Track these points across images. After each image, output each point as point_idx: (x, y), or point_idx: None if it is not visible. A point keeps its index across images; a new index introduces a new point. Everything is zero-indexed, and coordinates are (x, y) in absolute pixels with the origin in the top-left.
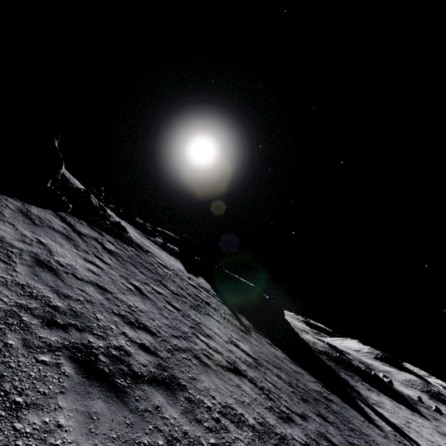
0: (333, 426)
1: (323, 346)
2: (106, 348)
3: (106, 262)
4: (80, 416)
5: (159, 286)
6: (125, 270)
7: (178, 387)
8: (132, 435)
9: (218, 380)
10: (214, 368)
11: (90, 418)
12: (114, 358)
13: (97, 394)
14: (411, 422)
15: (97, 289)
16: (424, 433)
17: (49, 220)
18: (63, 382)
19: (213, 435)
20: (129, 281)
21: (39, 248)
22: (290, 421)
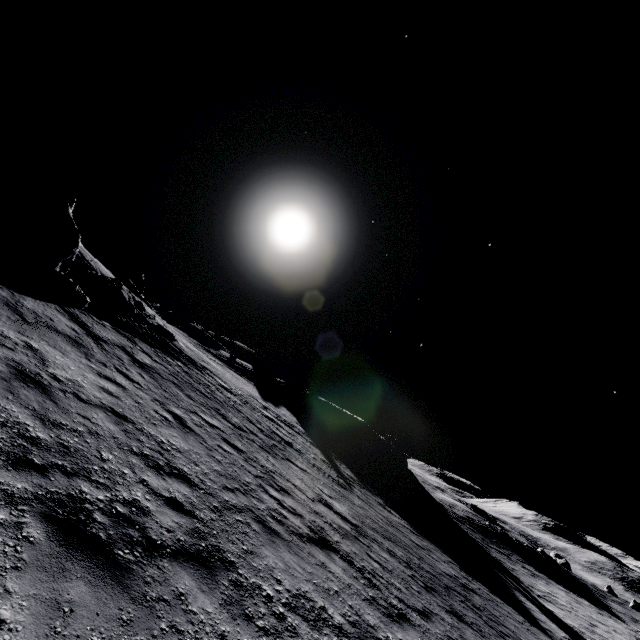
0: (472, 630)
1: (466, 510)
2: (109, 502)
3: (133, 379)
4: (41, 606)
5: (215, 416)
6: (163, 391)
7: (221, 564)
8: (128, 639)
9: (290, 556)
10: (287, 537)
11: (59, 610)
12: (120, 518)
13: (79, 573)
14: (597, 625)
15: (111, 416)
16: None
17: (51, 318)
18: (23, 552)
19: None
20: (167, 408)
21: (26, 355)
22: (403, 621)
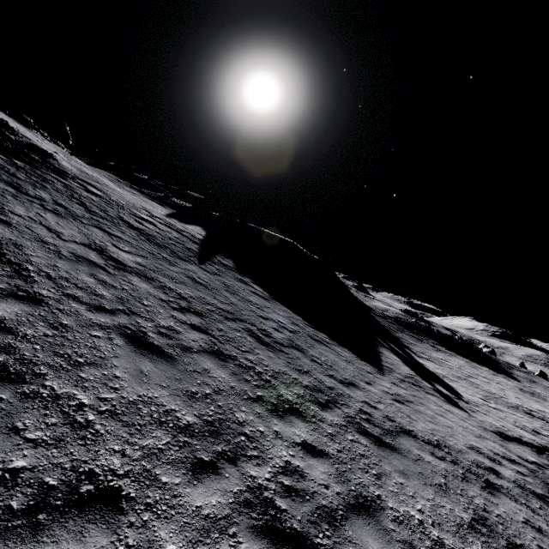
0: (210, 337)
1: (397, 313)
2: None
3: None
4: None
5: None
6: None
7: None
8: None
9: None
10: None
11: None
12: None
13: None
14: (477, 378)
15: None
16: (490, 387)
17: None
18: None
19: None
20: None
21: None
22: (18, 299)
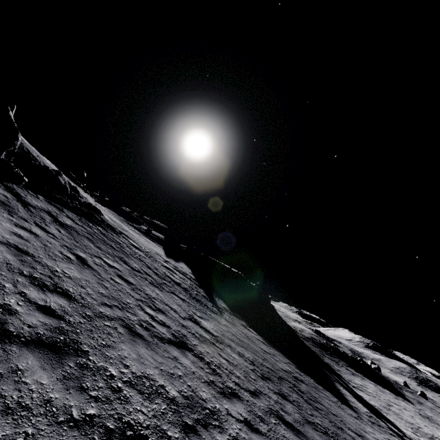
0: (293, 405)
1: (311, 333)
2: None
3: (49, 232)
4: None
5: (117, 261)
6: (75, 242)
7: (73, 352)
8: None
9: (146, 351)
10: (149, 339)
11: None
12: None
13: None
14: (392, 405)
15: (13, 250)
16: (405, 415)
17: None
18: None
19: (98, 406)
20: (73, 252)
21: None
22: (234, 397)
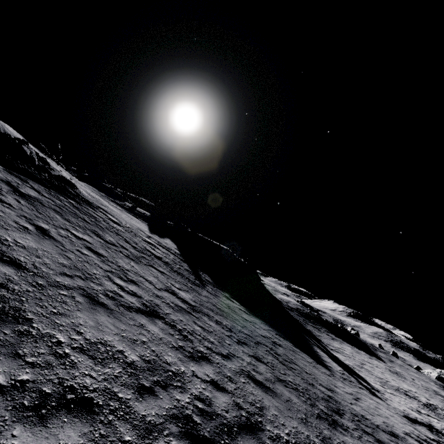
0: (266, 366)
1: (296, 304)
2: None
3: (4, 201)
4: None
5: (88, 234)
6: (37, 213)
7: (12, 319)
8: None
9: (108, 319)
10: (113, 307)
11: None
12: None
13: None
14: (366, 364)
15: None
16: (376, 372)
17: None
18: None
19: (34, 371)
20: (33, 222)
21: None
22: (203, 360)
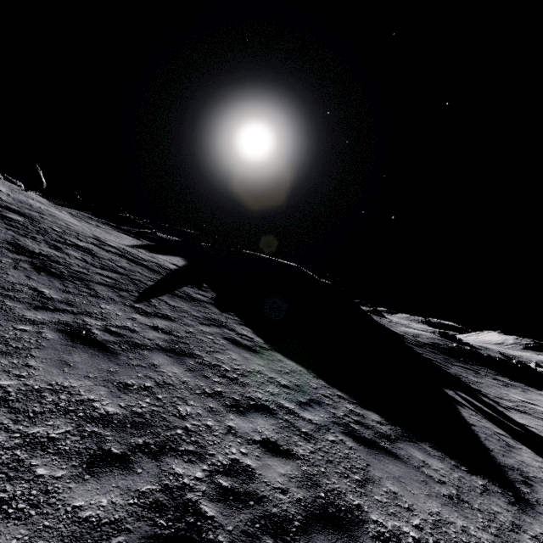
0: None
1: (431, 338)
2: None
3: None
4: None
5: None
6: None
7: None
8: None
9: None
10: None
11: None
12: None
13: None
14: None
15: None
16: None
17: None
18: None
19: None
20: None
21: None
22: None
